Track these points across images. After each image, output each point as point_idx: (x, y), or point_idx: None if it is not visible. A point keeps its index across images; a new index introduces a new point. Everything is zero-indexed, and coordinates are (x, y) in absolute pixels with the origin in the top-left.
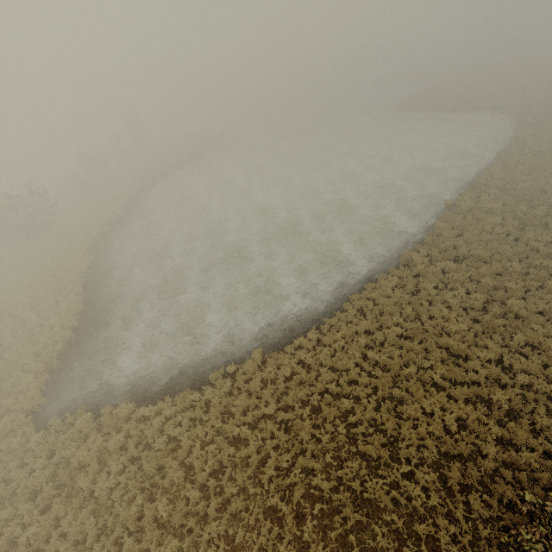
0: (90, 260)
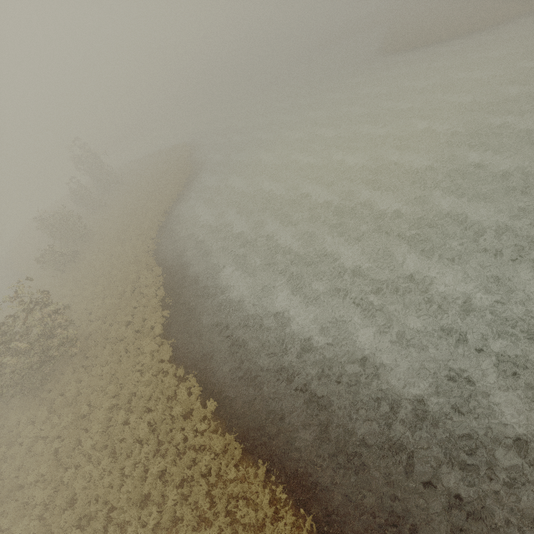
0: (199, 382)
